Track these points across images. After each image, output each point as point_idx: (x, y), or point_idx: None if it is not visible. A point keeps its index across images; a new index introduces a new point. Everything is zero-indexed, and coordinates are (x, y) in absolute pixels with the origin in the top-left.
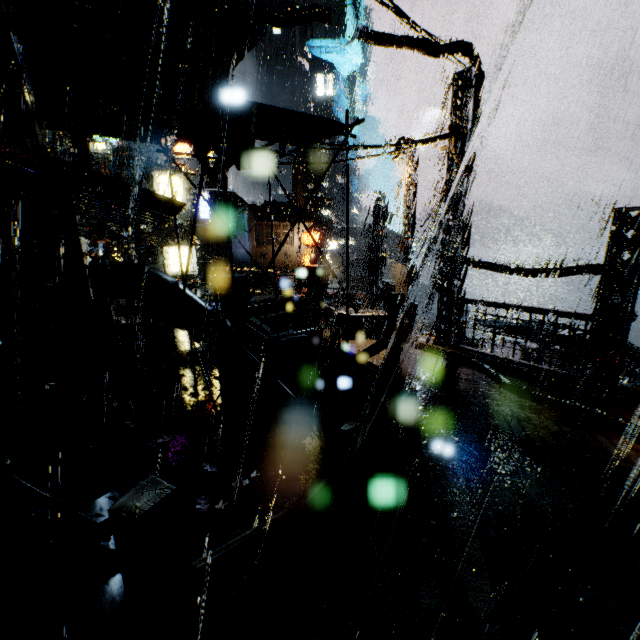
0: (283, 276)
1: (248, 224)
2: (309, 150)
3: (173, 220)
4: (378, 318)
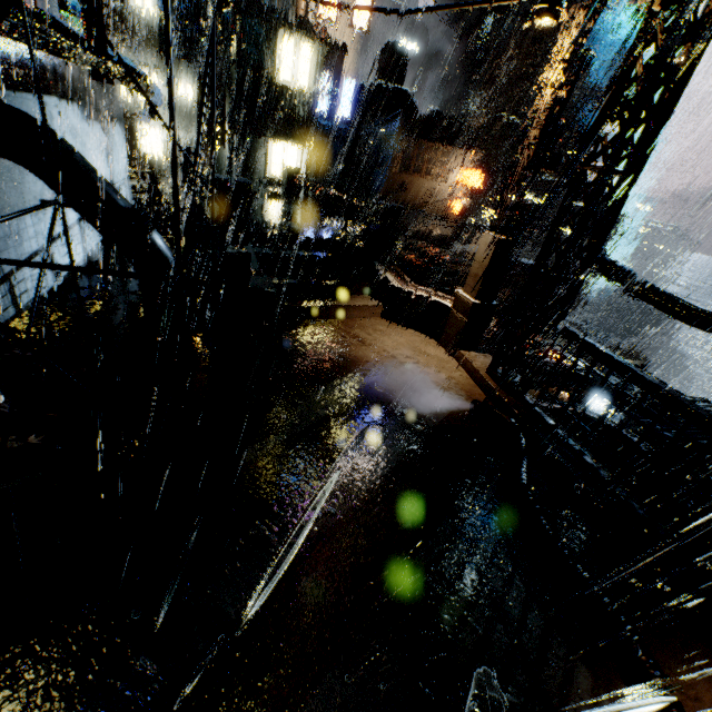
0: (419, 219)
1: (397, 136)
2: (536, 43)
3: (291, 105)
4: (435, 305)
